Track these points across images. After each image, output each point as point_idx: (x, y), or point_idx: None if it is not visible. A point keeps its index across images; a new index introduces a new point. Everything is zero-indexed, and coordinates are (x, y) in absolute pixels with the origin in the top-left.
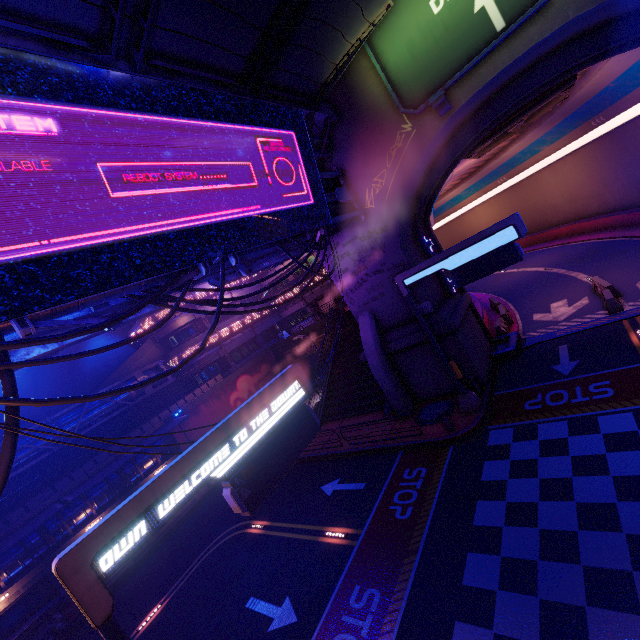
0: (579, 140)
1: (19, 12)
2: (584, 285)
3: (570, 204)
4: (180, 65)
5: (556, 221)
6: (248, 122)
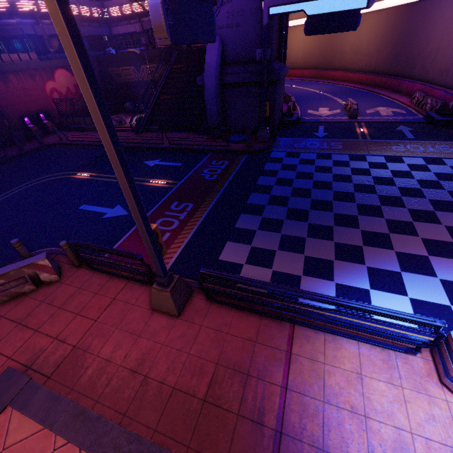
0: (389, 1)
1: None
2: (340, 104)
3: (352, 56)
4: None
5: (338, 66)
6: None
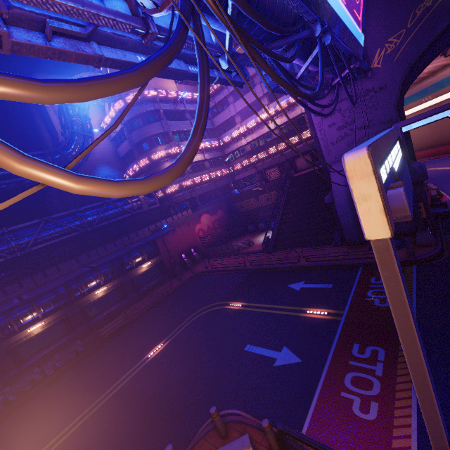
0: None
1: None
2: None
3: None
4: None
5: None
6: None
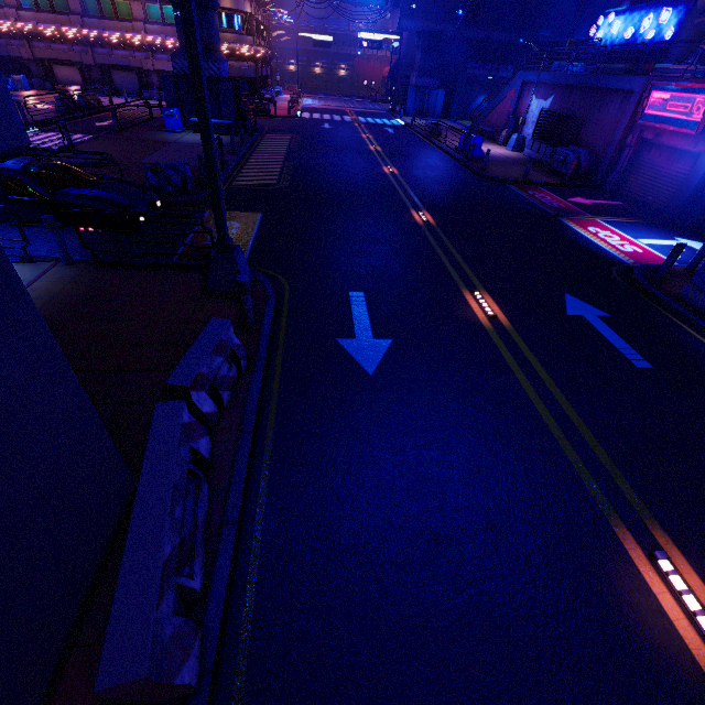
0: None
1: None
2: None
3: None
4: None
5: None
6: None
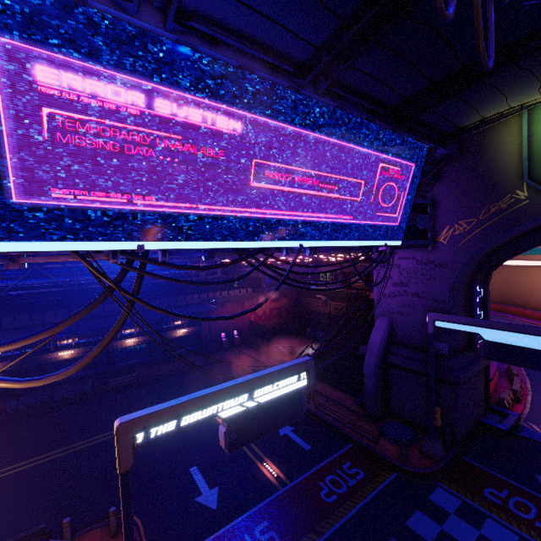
0: None
1: (262, 43)
2: None
3: None
4: (350, 94)
5: None
6: (378, 148)
